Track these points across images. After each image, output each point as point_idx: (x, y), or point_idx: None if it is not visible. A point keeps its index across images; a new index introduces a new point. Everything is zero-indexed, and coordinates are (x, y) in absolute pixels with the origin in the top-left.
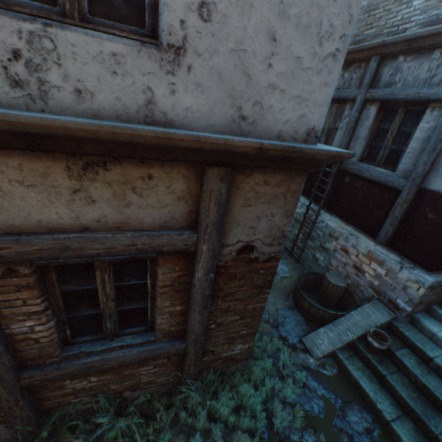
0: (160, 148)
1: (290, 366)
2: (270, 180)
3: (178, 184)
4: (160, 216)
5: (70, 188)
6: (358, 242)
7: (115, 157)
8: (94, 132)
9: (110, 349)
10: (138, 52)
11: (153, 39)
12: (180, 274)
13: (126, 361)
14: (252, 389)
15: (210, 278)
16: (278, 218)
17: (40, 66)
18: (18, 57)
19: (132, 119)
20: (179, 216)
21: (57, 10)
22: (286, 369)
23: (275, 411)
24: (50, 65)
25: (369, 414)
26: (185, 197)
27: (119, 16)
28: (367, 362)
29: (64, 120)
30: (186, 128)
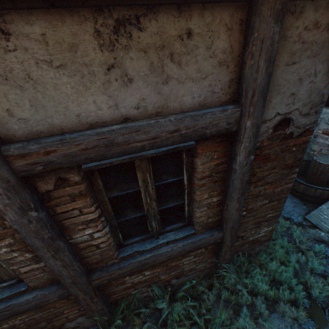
0: None
1: (306, 241)
2: (321, 21)
3: (219, 42)
4: (199, 92)
5: (103, 64)
6: None
7: (150, 3)
8: None
9: (158, 246)
10: None
11: None
12: (218, 162)
13: (173, 255)
14: (282, 265)
15: (250, 161)
16: (320, 78)
17: None
18: None
19: None
20: (218, 89)
21: None
22: (303, 244)
23: (309, 282)
24: None
25: None
26: (226, 60)
27: None
28: None
29: None
30: None
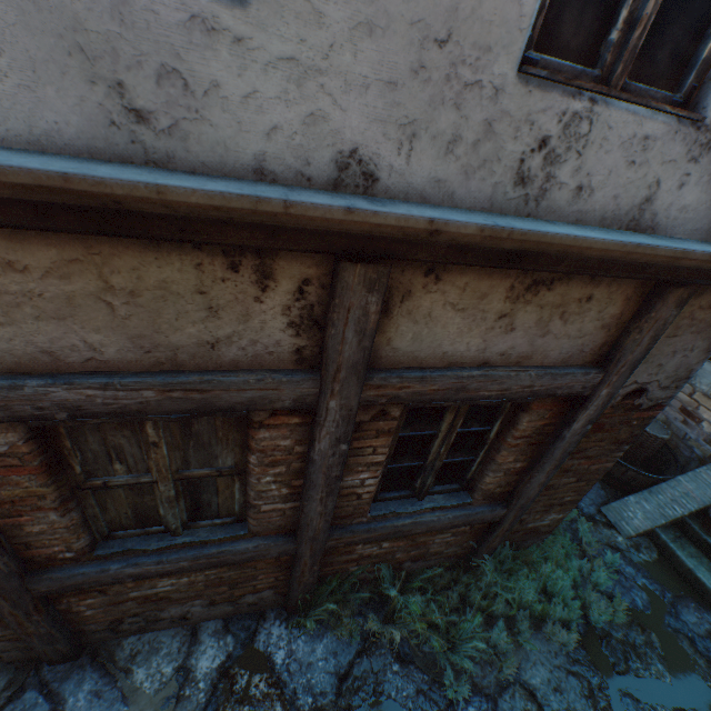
0: (639, 264)
1: (596, 545)
2: None
3: (612, 308)
4: (568, 349)
5: (498, 312)
6: (698, 374)
7: (572, 274)
8: (608, 252)
9: (420, 511)
10: (673, 134)
11: (681, 108)
12: (545, 423)
13: (435, 527)
14: (561, 571)
15: (585, 431)
16: (695, 353)
17: (557, 157)
18: (542, 147)
19: (614, 223)
20: (588, 349)
21: (596, 74)
22: (592, 548)
23: (589, 602)
24: (568, 156)
25: (710, 615)
26: (610, 324)
27: (652, 76)
28: (705, 547)
29: (594, 239)
30: (666, 233)
